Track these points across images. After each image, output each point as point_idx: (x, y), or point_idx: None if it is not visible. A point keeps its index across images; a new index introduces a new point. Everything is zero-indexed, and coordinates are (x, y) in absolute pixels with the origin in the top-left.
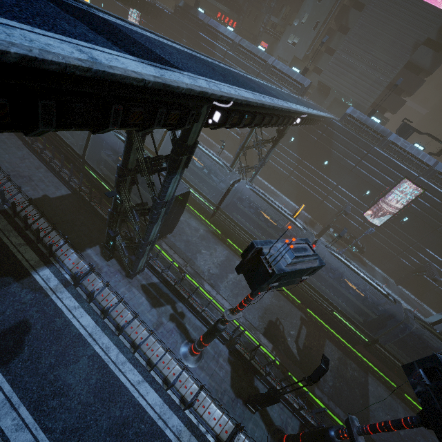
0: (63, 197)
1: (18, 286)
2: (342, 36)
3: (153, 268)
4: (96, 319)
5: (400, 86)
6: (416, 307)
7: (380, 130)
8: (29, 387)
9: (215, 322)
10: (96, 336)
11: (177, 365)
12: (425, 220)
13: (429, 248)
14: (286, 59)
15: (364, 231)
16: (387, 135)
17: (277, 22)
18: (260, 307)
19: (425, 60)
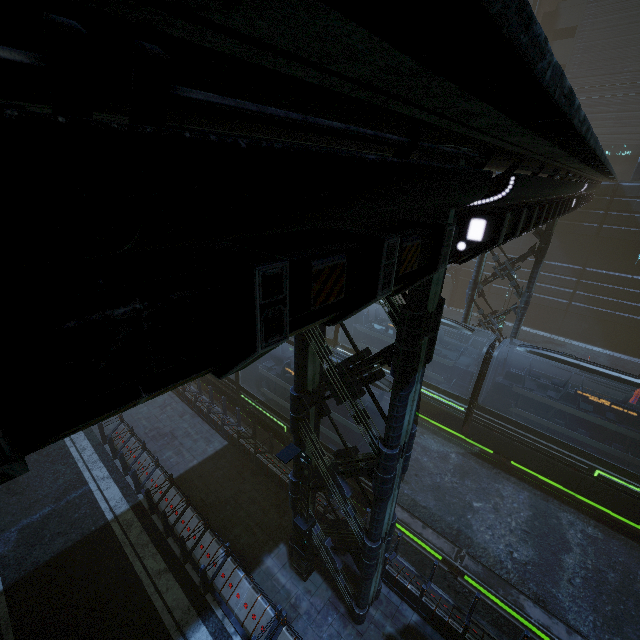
0: (217, 454)
1: None
2: None
3: (398, 584)
4: None
5: None
6: None
7: None
8: None
9: None
10: None
11: None
12: None
13: None
14: None
15: None
16: None
17: None
18: None
19: None
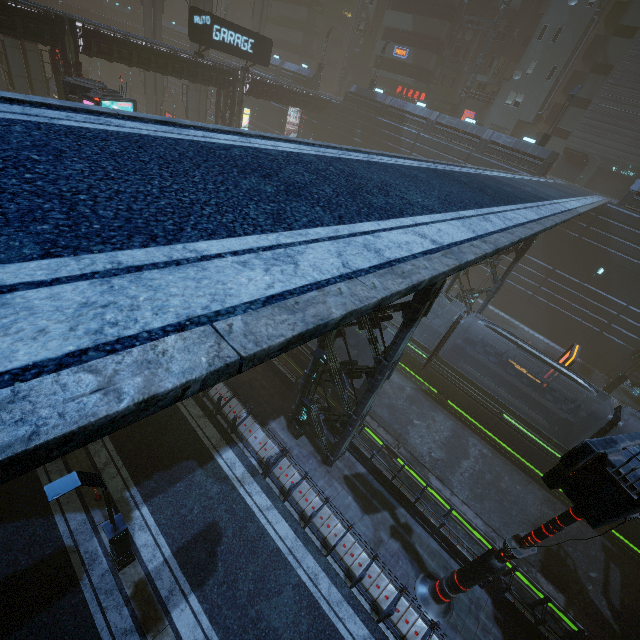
0: None
1: (203, 473)
2: (600, 79)
3: (357, 451)
4: (294, 527)
5: None
6: None
7: None
8: (229, 624)
9: (484, 554)
10: (298, 554)
11: (420, 619)
12: None
13: None
14: (506, 126)
15: None
16: None
17: (487, 81)
18: (524, 521)
19: None
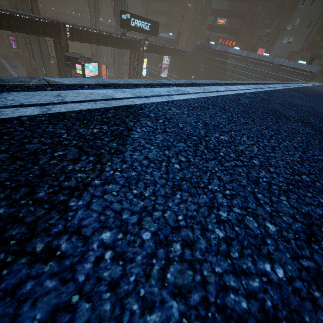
0: None
1: None
2: None
3: None
4: None
5: None
6: None
7: None
8: None
9: None
10: None
11: None
12: None
13: None
14: (283, 55)
15: None
16: None
17: (271, 31)
18: None
19: None
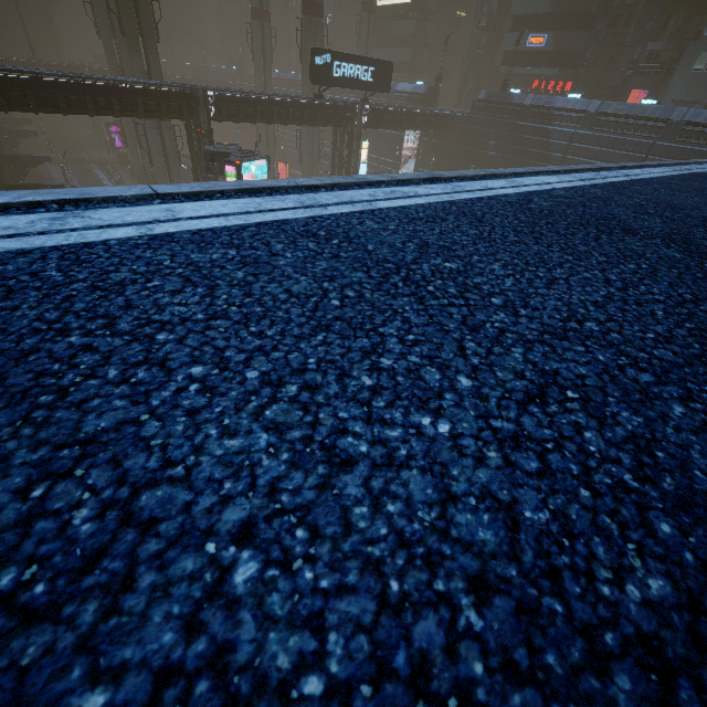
0: None
1: None
2: None
3: None
4: None
5: None
6: None
7: None
8: None
9: None
10: None
11: None
12: None
13: None
14: (696, 99)
15: None
16: None
17: (662, 47)
18: None
19: None
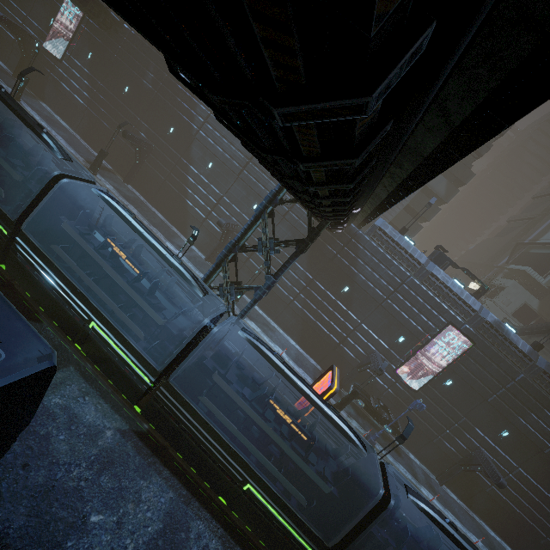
0: None
1: None
2: None
3: None
4: None
5: (416, 209)
6: (472, 527)
7: (417, 255)
8: None
9: None
10: None
11: None
12: (474, 386)
13: (479, 426)
14: None
15: (396, 396)
16: (425, 262)
17: None
18: None
19: (439, 187)
